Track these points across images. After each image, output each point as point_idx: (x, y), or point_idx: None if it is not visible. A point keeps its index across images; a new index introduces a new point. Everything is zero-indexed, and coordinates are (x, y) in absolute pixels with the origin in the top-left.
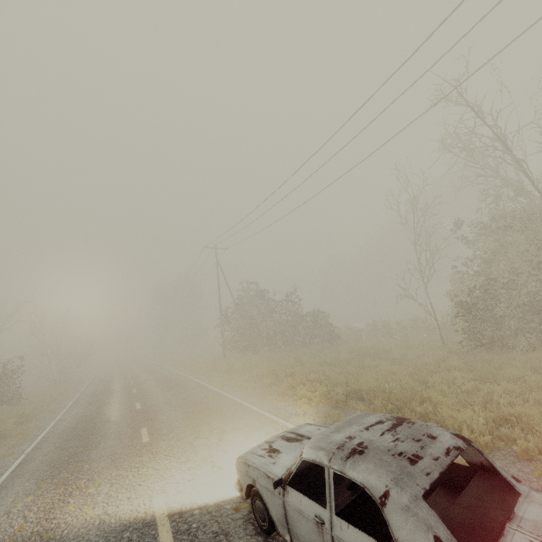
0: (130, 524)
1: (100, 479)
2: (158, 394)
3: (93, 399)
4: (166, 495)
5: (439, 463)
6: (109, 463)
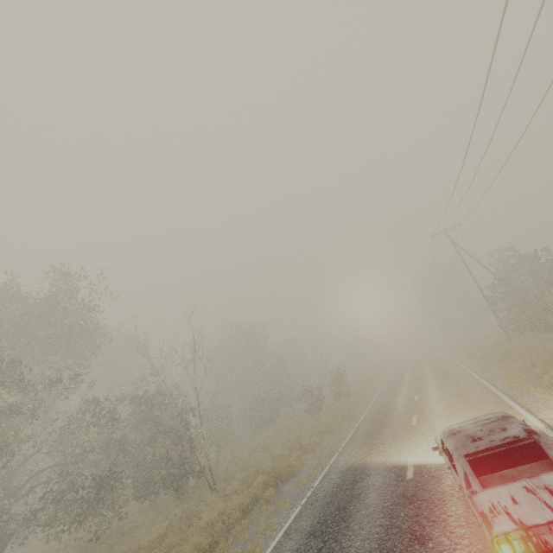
0: (396, 466)
1: (386, 444)
2: (432, 387)
3: (389, 392)
4: (415, 456)
5: (491, 443)
6: (391, 436)
